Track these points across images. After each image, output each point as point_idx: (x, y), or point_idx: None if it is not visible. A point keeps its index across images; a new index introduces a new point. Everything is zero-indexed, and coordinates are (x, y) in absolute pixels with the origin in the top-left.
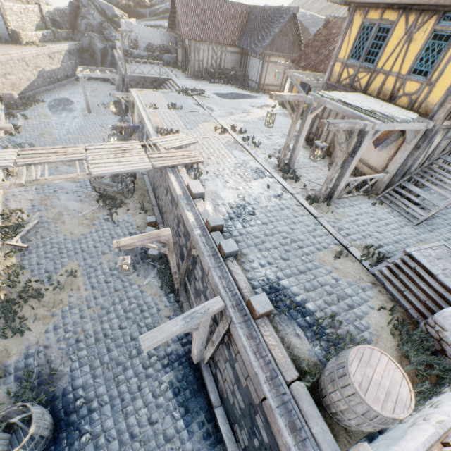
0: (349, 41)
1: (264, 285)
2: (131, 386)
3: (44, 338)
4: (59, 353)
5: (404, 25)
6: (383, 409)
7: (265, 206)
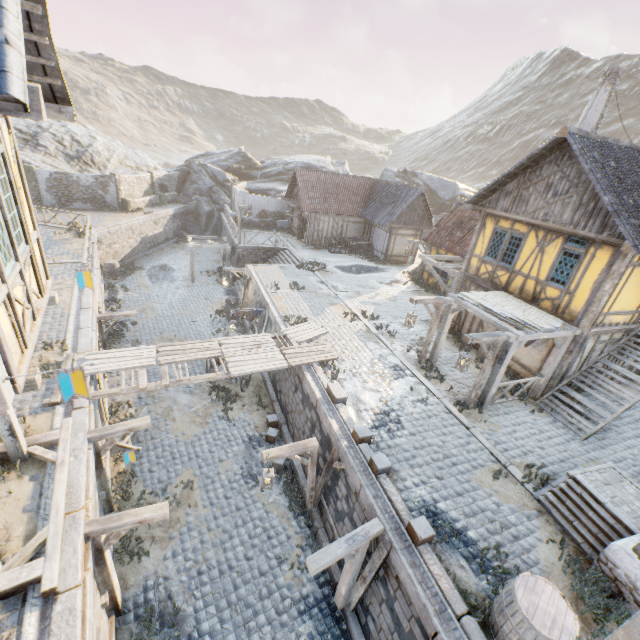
0: (484, 240)
1: (421, 507)
2: (264, 636)
3: (162, 566)
4: (181, 587)
5: (534, 238)
6: (550, 635)
7: (410, 412)
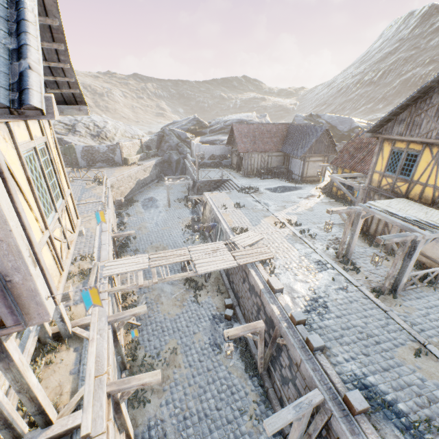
0: (383, 160)
1: (353, 380)
2: None
3: (159, 411)
4: (172, 428)
5: (429, 153)
6: None
7: (334, 298)
